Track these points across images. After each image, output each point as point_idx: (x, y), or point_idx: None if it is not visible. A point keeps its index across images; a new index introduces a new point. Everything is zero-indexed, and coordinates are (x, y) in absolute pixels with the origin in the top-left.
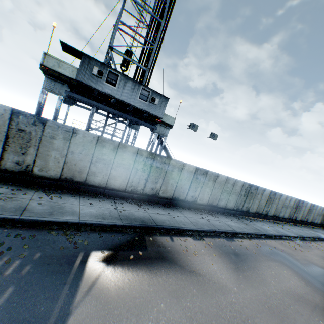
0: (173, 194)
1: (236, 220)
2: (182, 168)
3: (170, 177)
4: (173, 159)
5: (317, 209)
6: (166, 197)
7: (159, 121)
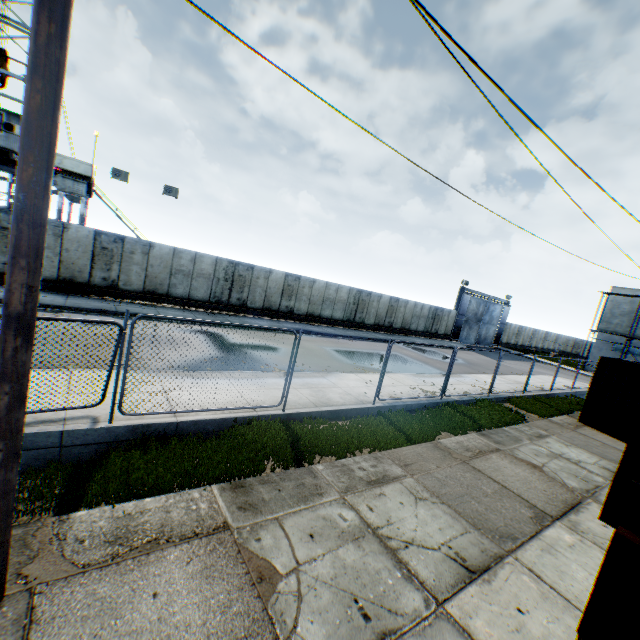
0: (59, 273)
1: (200, 313)
2: (63, 231)
3: None
4: None
5: (409, 307)
6: (46, 278)
7: (58, 170)
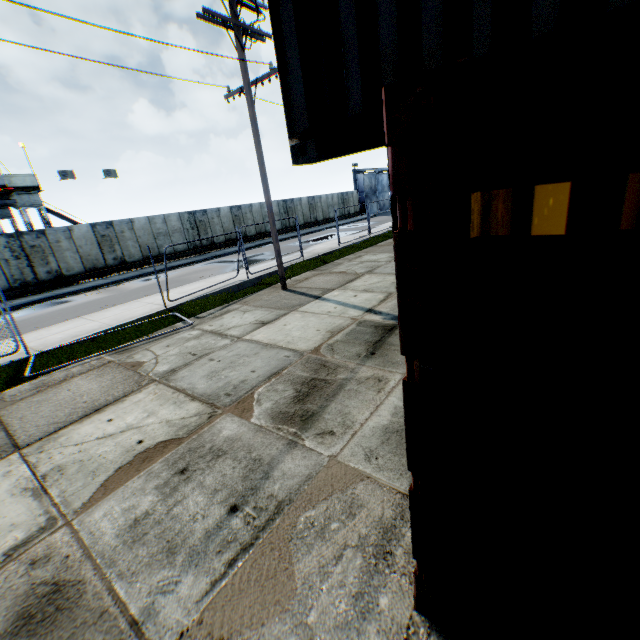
0: (84, 266)
1: (190, 258)
2: (71, 233)
3: (64, 250)
4: (49, 229)
5: (323, 201)
6: (78, 273)
7: (12, 190)
